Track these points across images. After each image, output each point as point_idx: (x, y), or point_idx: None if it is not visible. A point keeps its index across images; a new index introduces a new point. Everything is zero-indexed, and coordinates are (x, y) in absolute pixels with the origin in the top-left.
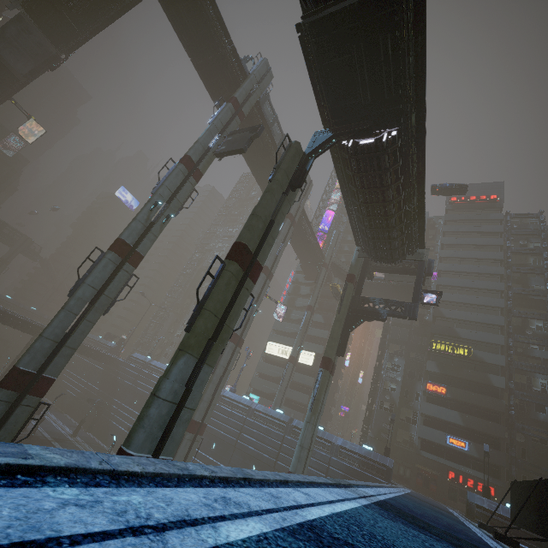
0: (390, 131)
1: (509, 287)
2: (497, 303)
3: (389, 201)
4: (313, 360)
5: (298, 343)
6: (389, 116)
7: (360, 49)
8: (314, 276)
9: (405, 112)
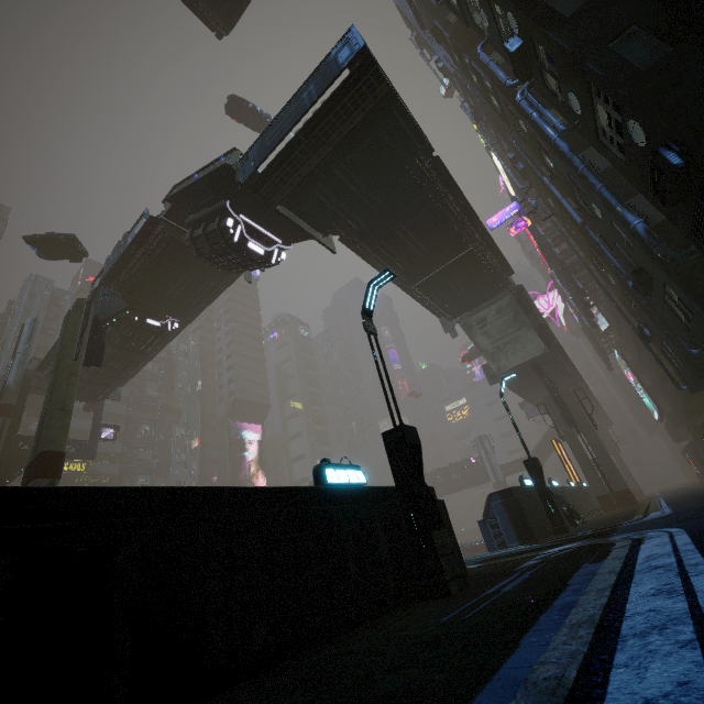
0: (173, 320)
1: (132, 393)
2: (121, 410)
3: (136, 362)
4: None
5: None
6: (178, 312)
7: (193, 274)
8: None
9: (191, 316)
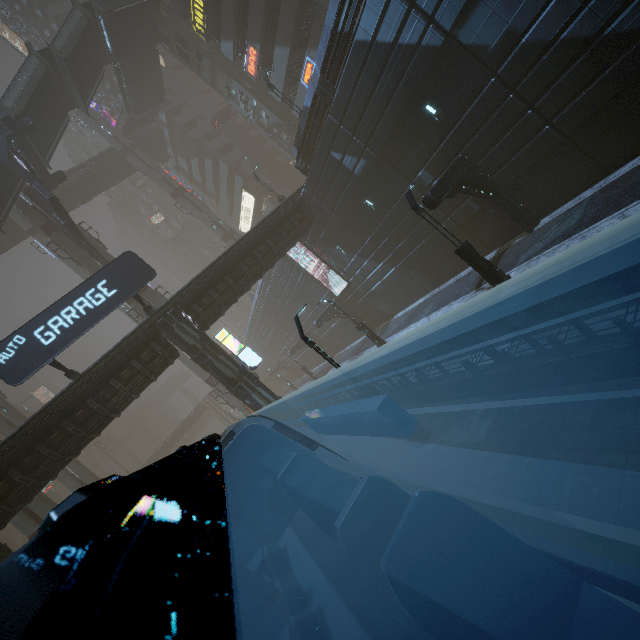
0: None
1: None
2: None
3: None
4: (250, 194)
5: (209, 227)
6: None
7: None
8: (157, 152)
9: None
